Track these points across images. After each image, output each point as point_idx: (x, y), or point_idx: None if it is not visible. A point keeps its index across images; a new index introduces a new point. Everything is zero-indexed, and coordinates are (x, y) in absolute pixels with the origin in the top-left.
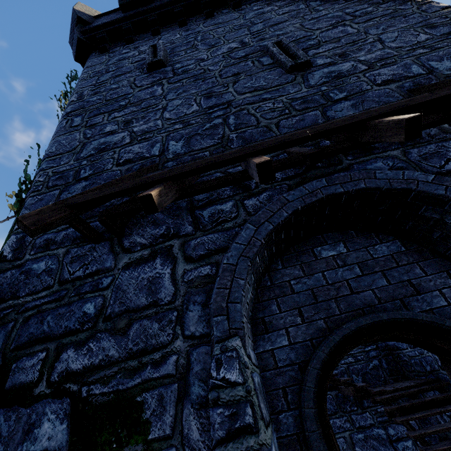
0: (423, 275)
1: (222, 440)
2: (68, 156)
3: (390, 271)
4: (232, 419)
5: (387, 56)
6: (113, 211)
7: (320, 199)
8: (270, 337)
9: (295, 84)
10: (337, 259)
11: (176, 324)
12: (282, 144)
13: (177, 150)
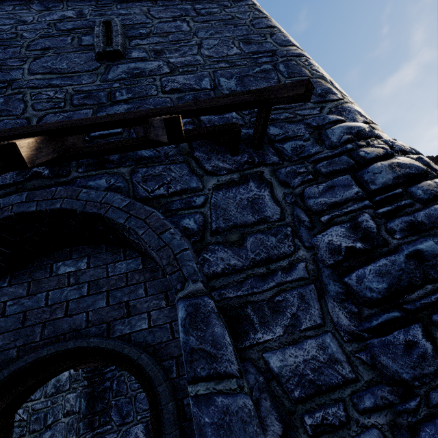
0: (144, 295)
1: None
2: None
3: (116, 291)
4: None
5: (193, 63)
6: None
7: (8, 217)
8: None
9: (93, 75)
10: (71, 277)
11: None
12: None
13: None
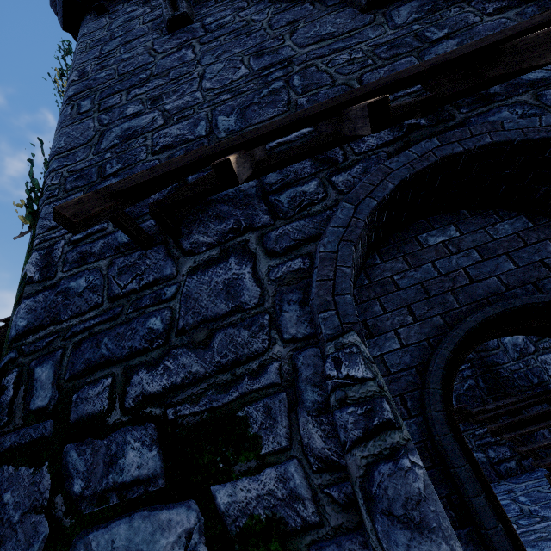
0: None
1: (359, 439)
2: (84, 150)
3: (517, 252)
4: (367, 417)
5: None
6: (168, 200)
7: (434, 163)
8: (376, 341)
9: (376, 26)
10: (448, 245)
11: (270, 328)
12: (388, 85)
13: (230, 126)
